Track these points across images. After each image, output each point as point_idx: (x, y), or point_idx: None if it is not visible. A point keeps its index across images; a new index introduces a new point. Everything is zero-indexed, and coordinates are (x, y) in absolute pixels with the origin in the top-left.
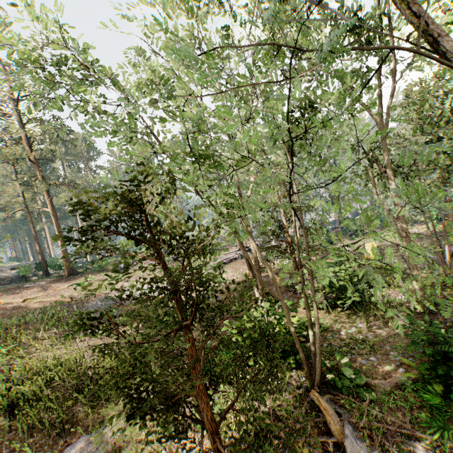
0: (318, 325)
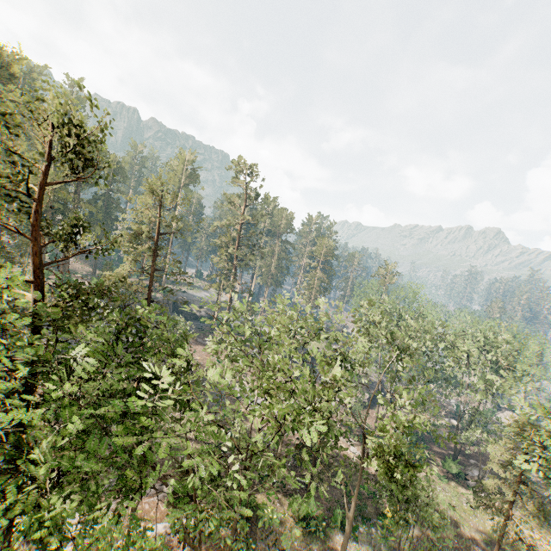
0: None
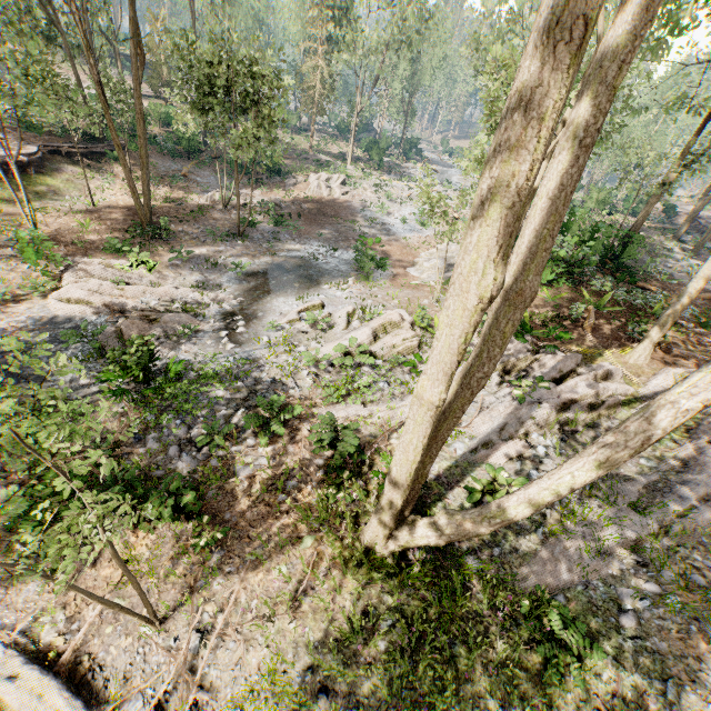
0: None
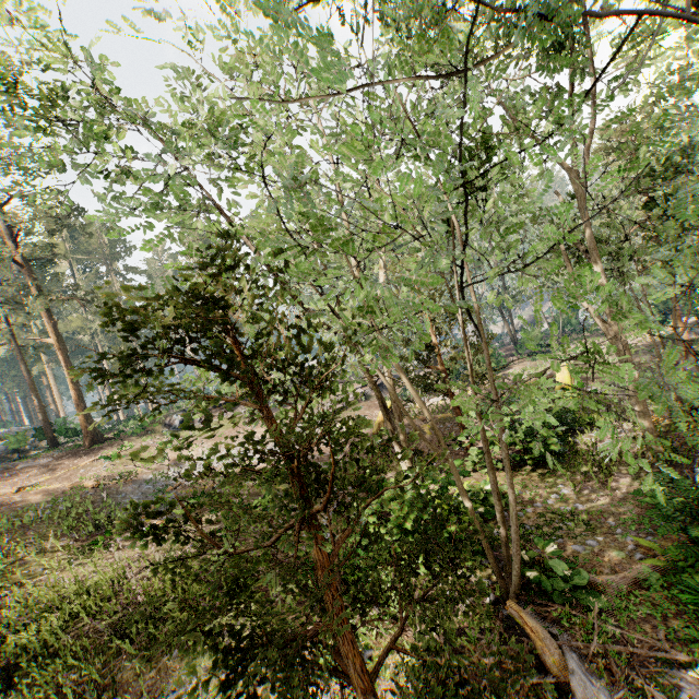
0: (513, 496)
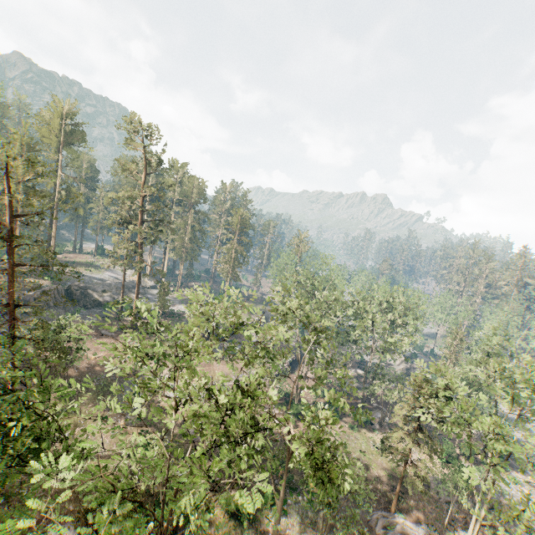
0: None
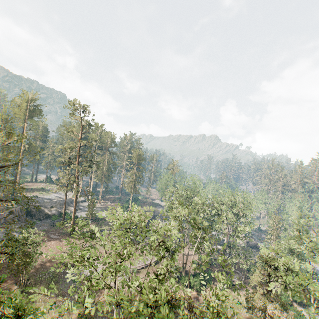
0: None
